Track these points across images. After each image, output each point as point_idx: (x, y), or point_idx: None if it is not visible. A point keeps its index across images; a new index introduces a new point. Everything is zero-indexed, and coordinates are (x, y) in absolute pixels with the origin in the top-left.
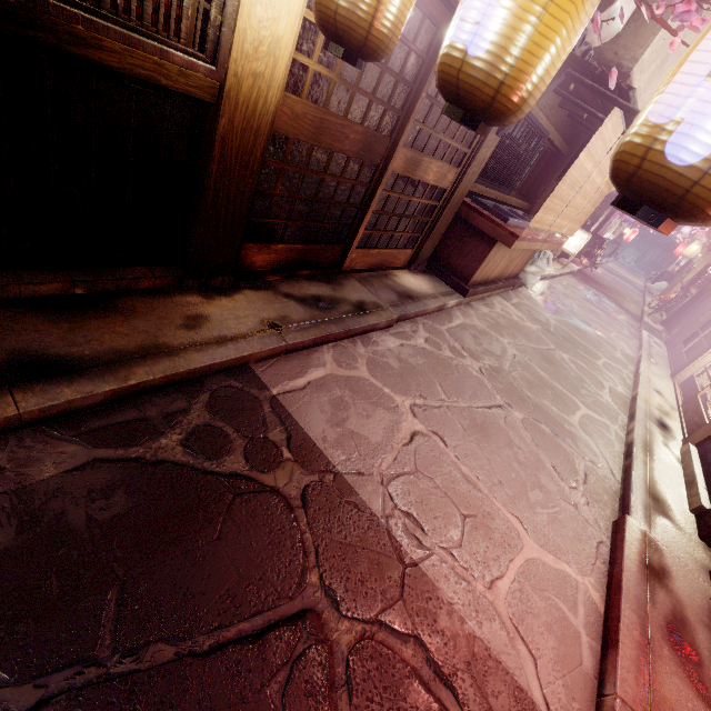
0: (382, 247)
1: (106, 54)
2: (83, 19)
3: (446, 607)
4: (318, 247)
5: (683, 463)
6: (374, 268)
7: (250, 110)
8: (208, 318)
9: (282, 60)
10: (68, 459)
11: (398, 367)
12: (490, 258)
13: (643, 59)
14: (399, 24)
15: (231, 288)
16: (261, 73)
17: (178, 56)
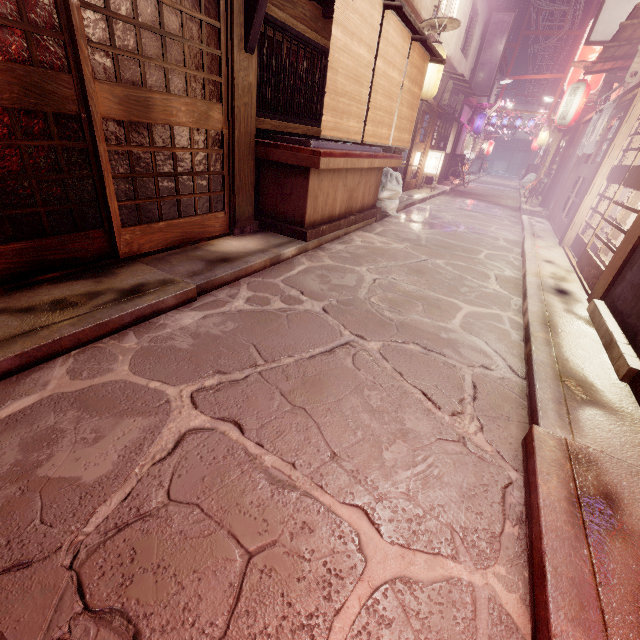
0: (173, 218)
1: None
2: None
3: None
4: (54, 239)
5: (595, 324)
6: (178, 244)
7: None
8: None
9: None
10: None
11: (188, 345)
12: (315, 191)
13: None
14: None
15: None
16: None
17: None
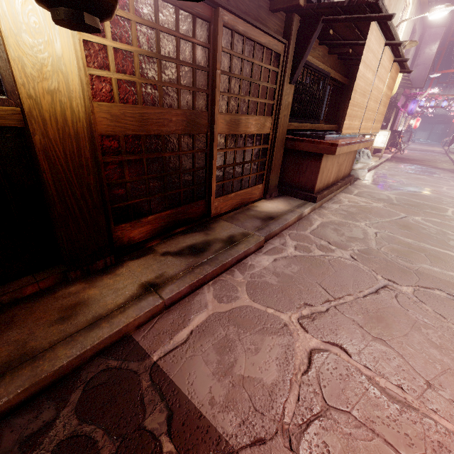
0: (237, 190)
1: None
2: None
3: None
4: (184, 207)
5: None
6: (238, 206)
7: (61, 122)
8: (86, 302)
9: (72, 74)
10: None
11: (276, 282)
12: (323, 168)
13: None
14: None
15: (114, 265)
16: (56, 89)
17: None
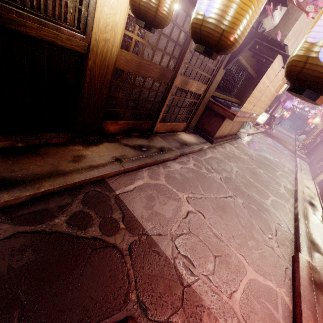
0: (172, 121)
1: (28, 29)
2: (16, 11)
3: (206, 310)
4: (141, 122)
5: None
6: (168, 131)
7: (103, 57)
8: (85, 156)
9: (118, 33)
10: (2, 232)
11: (180, 178)
12: (223, 125)
13: (288, 36)
14: (171, 10)
15: (98, 142)
16: (108, 39)
17: (66, 30)
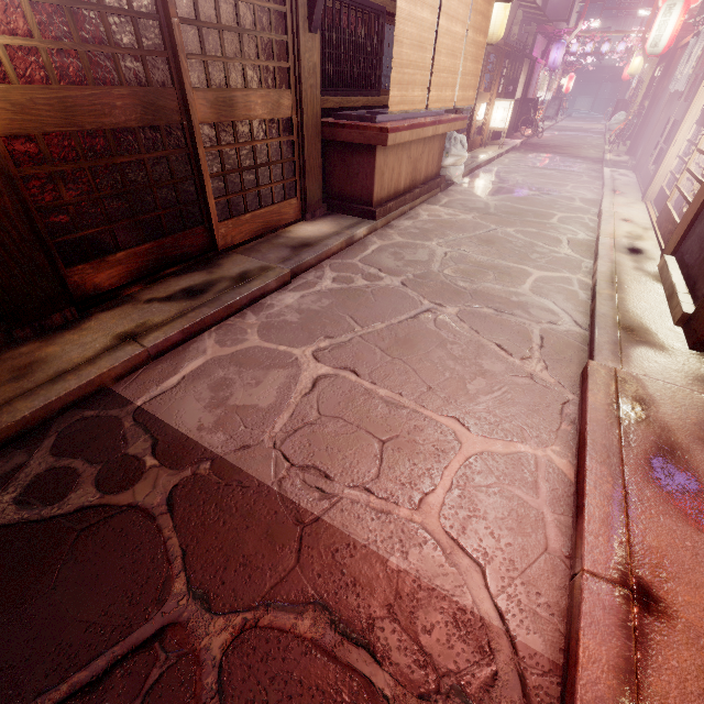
0: (255, 209)
1: None
2: None
3: (357, 552)
4: (171, 238)
5: (662, 279)
6: (261, 234)
7: None
8: (44, 360)
9: None
10: None
11: (297, 319)
12: (381, 167)
13: None
14: None
15: (79, 319)
16: None
17: None
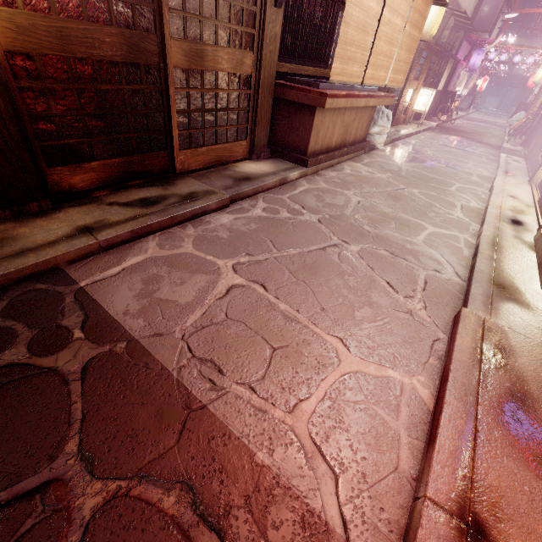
0: (211, 144)
1: None
2: None
3: (230, 442)
4: (139, 157)
5: (536, 248)
6: (213, 165)
7: None
8: (15, 237)
9: None
10: None
11: (227, 236)
12: (318, 126)
13: None
14: None
15: (52, 210)
16: None
17: None
